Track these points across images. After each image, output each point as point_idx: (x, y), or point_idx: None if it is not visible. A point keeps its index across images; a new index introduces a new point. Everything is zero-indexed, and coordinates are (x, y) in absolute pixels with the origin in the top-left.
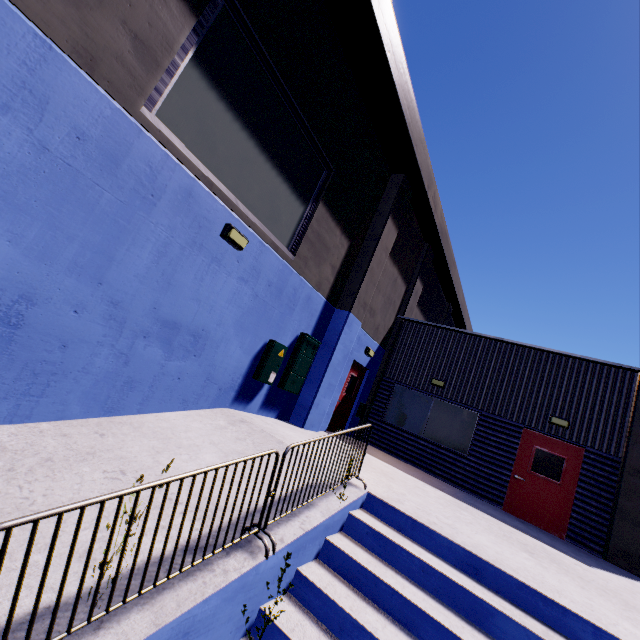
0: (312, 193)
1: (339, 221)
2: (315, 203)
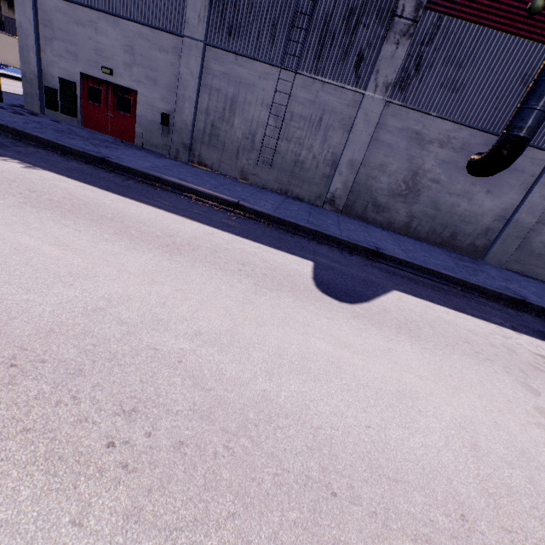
0: None
1: None
2: None
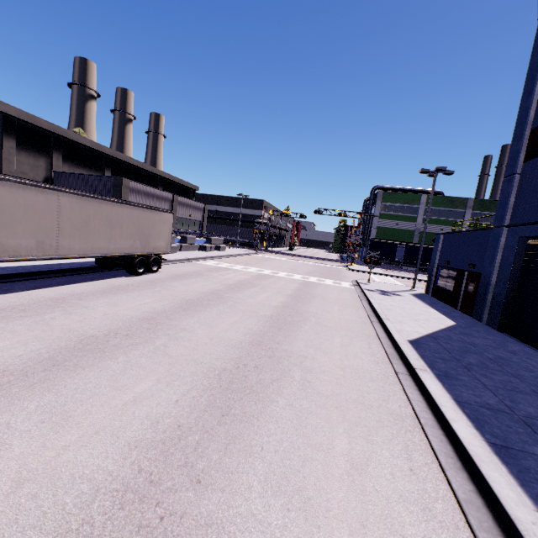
0: None
1: None
2: None
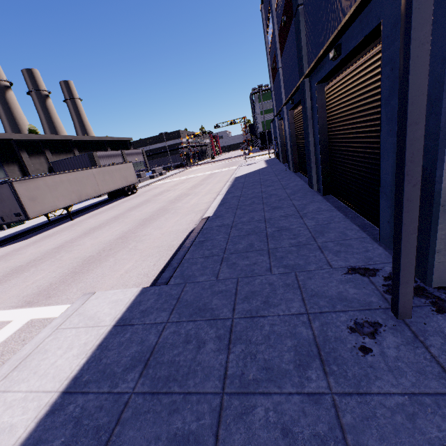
0: (1, 165)
1: (11, 163)
2: (3, 166)
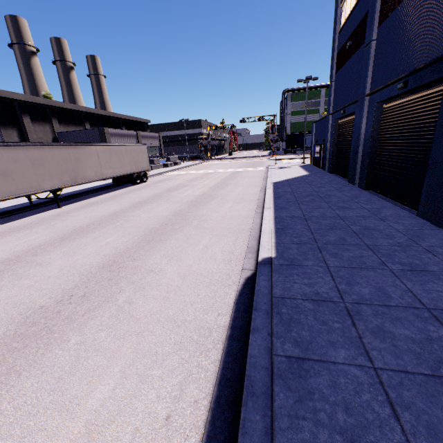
0: None
1: (9, 126)
2: None
